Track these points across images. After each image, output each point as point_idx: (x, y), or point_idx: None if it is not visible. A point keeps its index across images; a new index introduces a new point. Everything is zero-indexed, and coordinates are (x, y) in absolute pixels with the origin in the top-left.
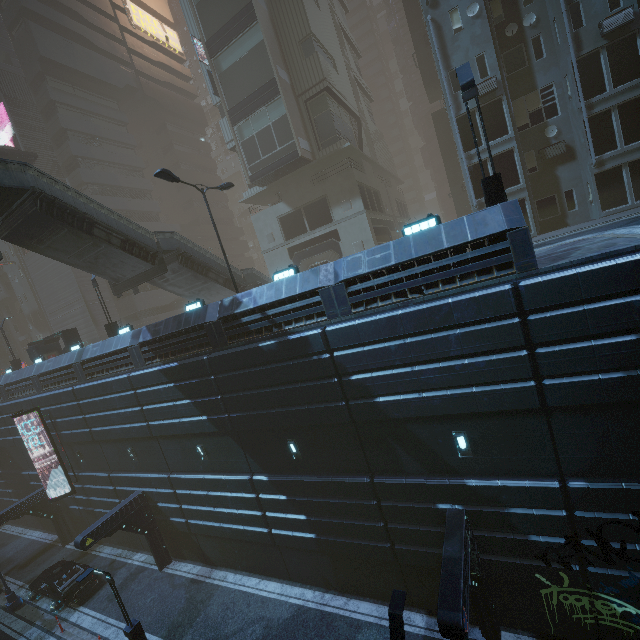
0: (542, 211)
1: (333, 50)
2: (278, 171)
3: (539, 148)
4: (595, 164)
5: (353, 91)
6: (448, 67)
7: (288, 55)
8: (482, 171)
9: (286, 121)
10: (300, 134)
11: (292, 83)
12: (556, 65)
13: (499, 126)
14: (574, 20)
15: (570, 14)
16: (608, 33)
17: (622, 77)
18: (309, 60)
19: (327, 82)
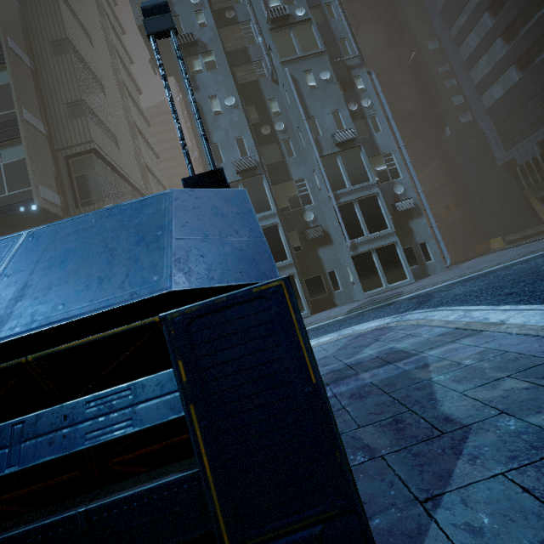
0: (312, 290)
1: (117, 131)
2: (3, 220)
3: (301, 229)
4: (350, 246)
5: (141, 172)
6: (210, 141)
7: (51, 111)
8: (189, 168)
9: (25, 165)
10: (46, 184)
11: (51, 136)
12: (305, 164)
13: (262, 201)
14: (313, 130)
15: (310, 124)
16: (340, 143)
17: (356, 179)
18: (76, 121)
19: (95, 145)
